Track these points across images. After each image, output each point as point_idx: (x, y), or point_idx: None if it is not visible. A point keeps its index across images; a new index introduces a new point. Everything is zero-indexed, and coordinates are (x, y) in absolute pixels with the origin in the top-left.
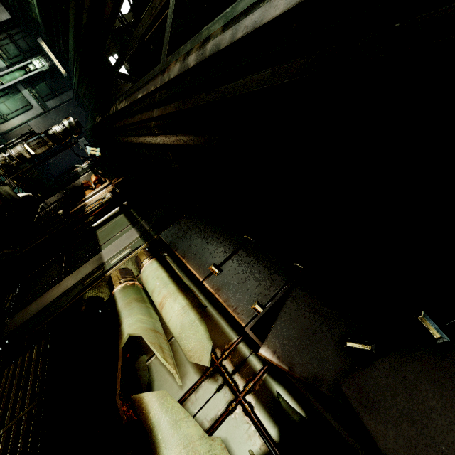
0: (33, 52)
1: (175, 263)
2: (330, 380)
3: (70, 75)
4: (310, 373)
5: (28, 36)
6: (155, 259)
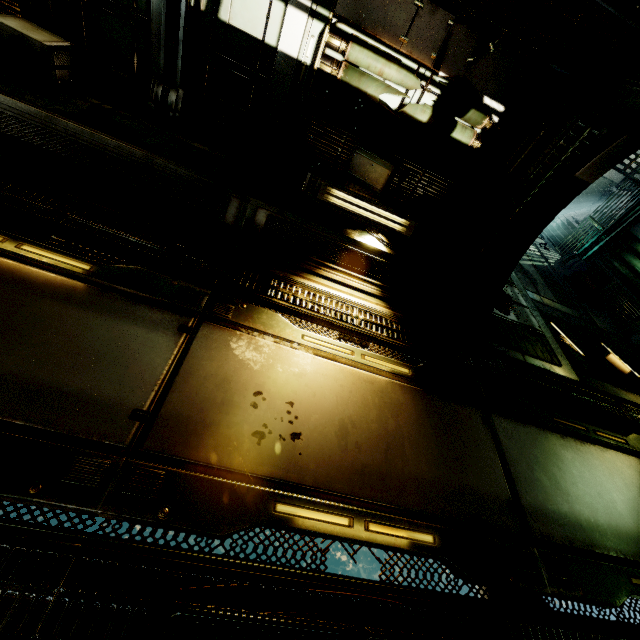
0: None
1: (351, 30)
2: (461, 74)
3: None
4: (456, 75)
5: None
6: (351, 42)
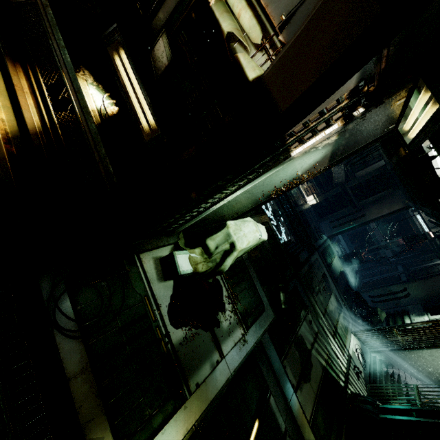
0: None
1: None
2: None
3: None
4: None
5: None
6: None
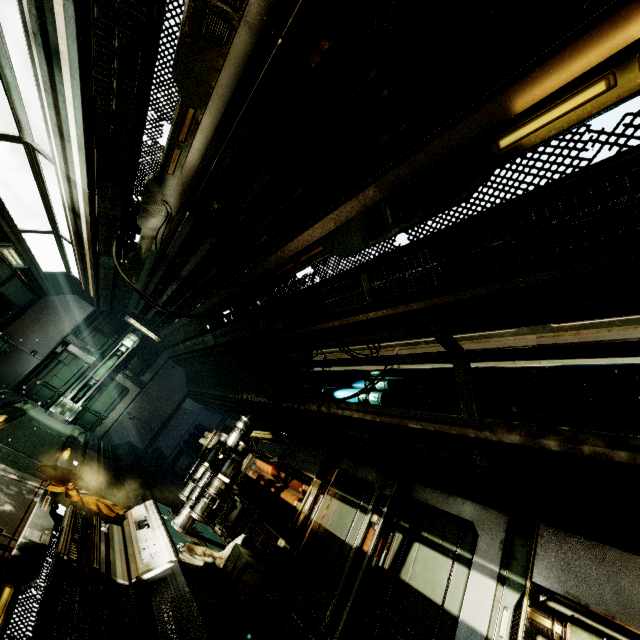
0: (119, 332)
1: (573, 612)
2: None
3: (162, 338)
4: None
5: (113, 318)
6: (570, 623)
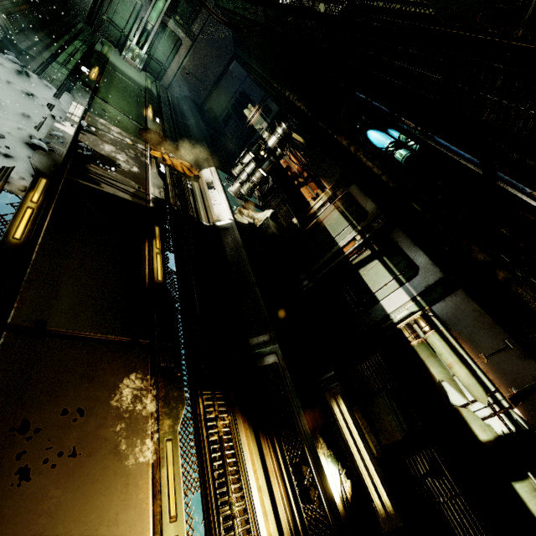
0: None
1: (441, 326)
2: None
3: None
4: None
5: None
6: (434, 330)
